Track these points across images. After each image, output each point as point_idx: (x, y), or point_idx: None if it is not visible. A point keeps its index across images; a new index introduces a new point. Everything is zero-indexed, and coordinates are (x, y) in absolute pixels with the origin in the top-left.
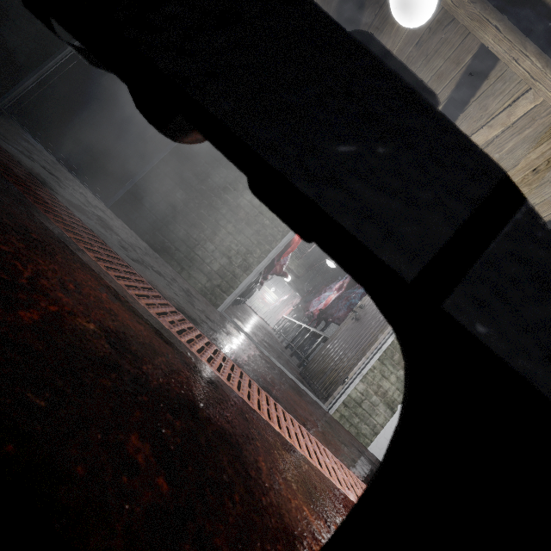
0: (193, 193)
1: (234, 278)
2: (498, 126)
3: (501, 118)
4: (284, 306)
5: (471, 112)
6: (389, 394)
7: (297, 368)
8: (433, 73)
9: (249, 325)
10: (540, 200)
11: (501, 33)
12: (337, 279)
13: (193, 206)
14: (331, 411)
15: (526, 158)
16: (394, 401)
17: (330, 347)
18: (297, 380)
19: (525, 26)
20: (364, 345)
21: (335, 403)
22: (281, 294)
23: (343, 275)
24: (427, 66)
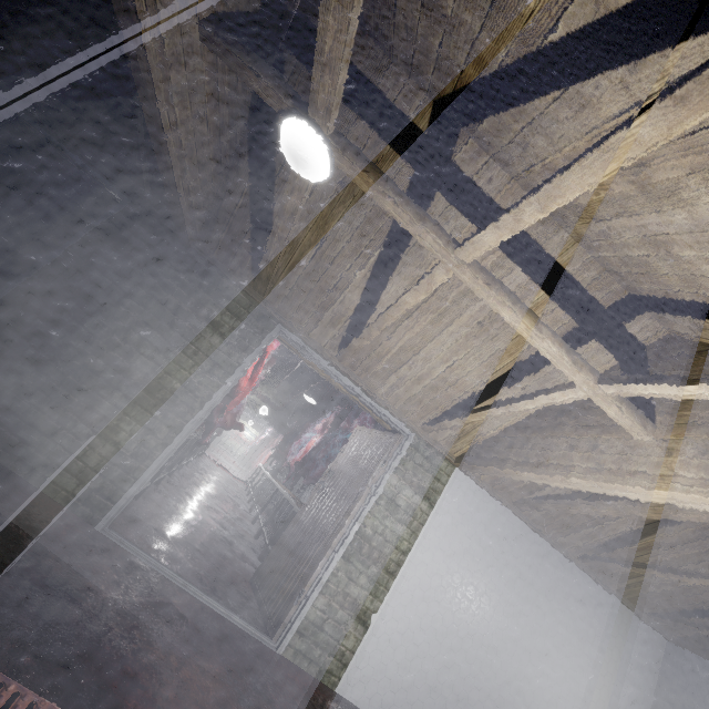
0: (54, 351)
1: (125, 474)
2: (423, 291)
3: (424, 284)
4: (264, 447)
5: (409, 260)
6: (359, 603)
7: (256, 564)
8: (364, 215)
9: (177, 516)
10: (490, 353)
11: (399, 206)
12: (324, 413)
13: (54, 370)
14: (281, 648)
15: (470, 311)
16: (367, 611)
17: (290, 538)
18: (230, 611)
19: (443, 182)
20: (327, 537)
21: (286, 635)
22: (262, 428)
23: (336, 402)
24: (356, 208)
